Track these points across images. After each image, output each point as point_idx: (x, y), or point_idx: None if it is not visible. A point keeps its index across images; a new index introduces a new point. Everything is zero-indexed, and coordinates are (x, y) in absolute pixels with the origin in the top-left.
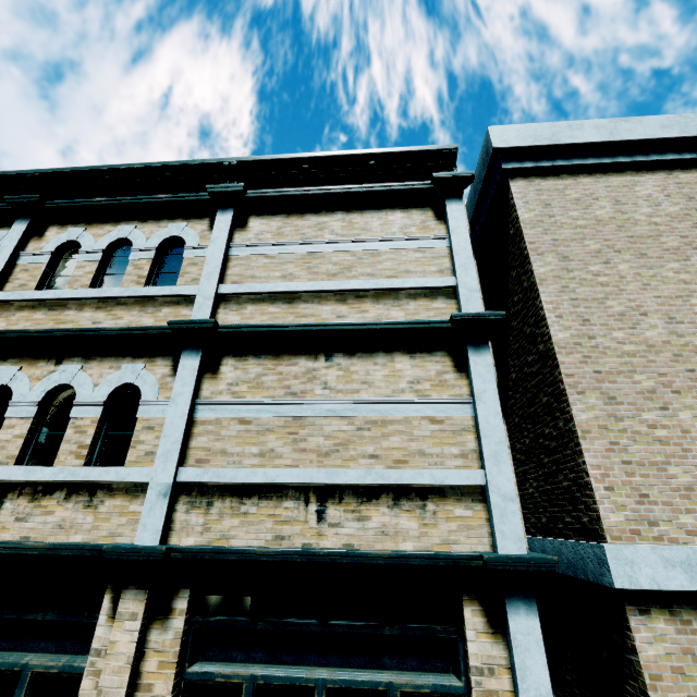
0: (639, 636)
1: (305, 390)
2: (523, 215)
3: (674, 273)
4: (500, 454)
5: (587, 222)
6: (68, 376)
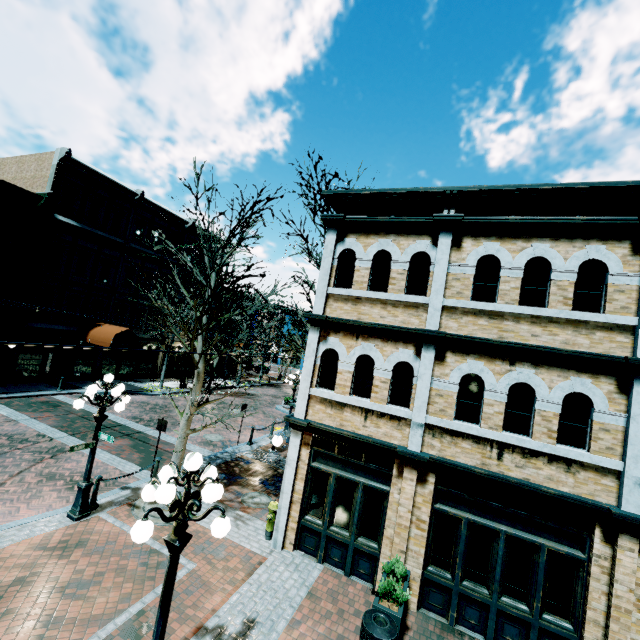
0: None
1: None
2: None
3: None
4: None
5: None
6: (525, 377)
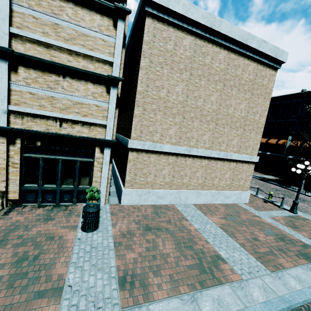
0: (130, 155)
1: (55, 87)
2: (145, 37)
3: (176, 77)
4: (112, 118)
5: (163, 49)
6: None
